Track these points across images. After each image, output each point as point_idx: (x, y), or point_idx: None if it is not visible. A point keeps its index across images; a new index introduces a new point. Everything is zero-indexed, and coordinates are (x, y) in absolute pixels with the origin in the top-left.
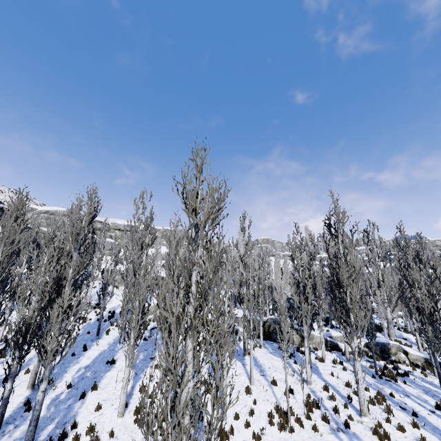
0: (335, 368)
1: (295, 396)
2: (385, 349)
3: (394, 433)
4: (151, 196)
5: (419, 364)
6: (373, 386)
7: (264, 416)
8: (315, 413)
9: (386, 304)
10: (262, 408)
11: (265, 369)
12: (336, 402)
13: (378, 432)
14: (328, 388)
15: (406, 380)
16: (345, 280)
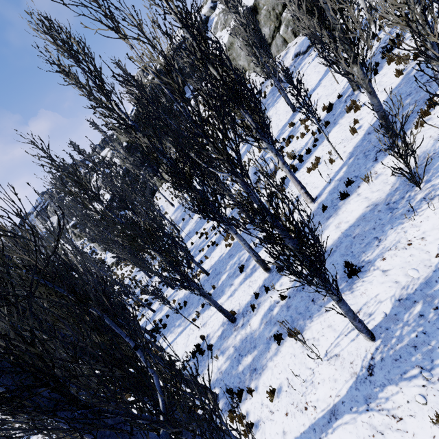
0: None
1: None
2: None
3: None
4: None
5: None
6: None
7: None
8: None
9: None
10: None
11: None
12: None
13: None
14: None
15: None
16: None
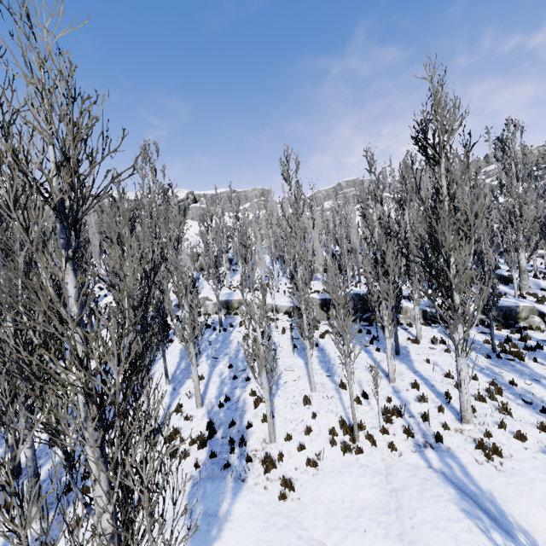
0: (434, 350)
1: (370, 402)
2: (511, 314)
3: (509, 443)
4: (158, 150)
5: None
6: (486, 372)
7: (325, 434)
8: (396, 423)
9: (520, 247)
10: (324, 422)
11: (334, 366)
12: (428, 403)
13: (484, 447)
14: (418, 386)
15: (537, 355)
16: (447, 241)
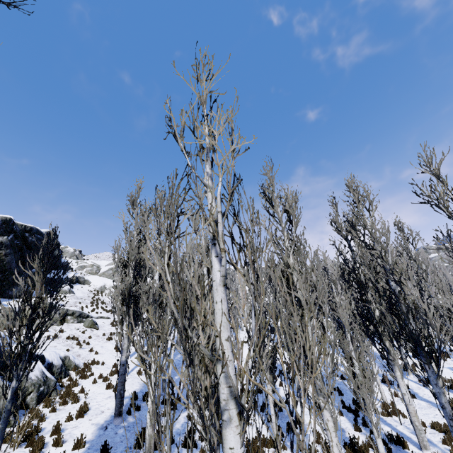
0: None
1: None
2: None
3: None
4: None
5: None
6: None
7: None
8: None
9: None
10: None
11: None
12: None
13: None
14: None
15: None
16: None
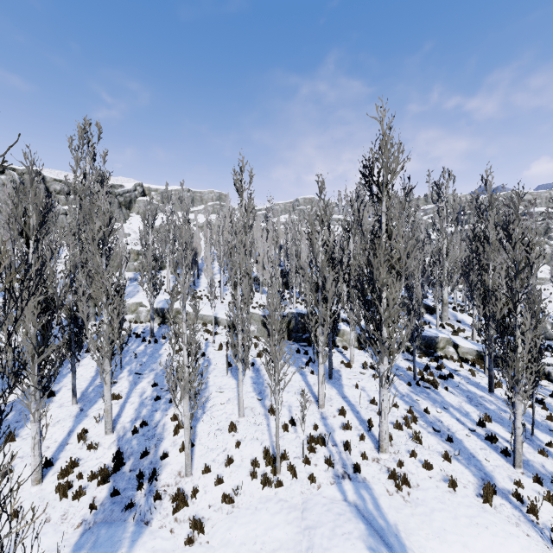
0: (364, 375)
1: (297, 429)
2: (432, 344)
3: (417, 472)
4: (100, 133)
5: (469, 357)
6: (406, 399)
7: (247, 465)
8: (319, 452)
9: (445, 282)
10: (247, 452)
11: (267, 389)
12: (351, 431)
13: (396, 477)
14: (344, 413)
15: (449, 383)
16: (381, 277)
